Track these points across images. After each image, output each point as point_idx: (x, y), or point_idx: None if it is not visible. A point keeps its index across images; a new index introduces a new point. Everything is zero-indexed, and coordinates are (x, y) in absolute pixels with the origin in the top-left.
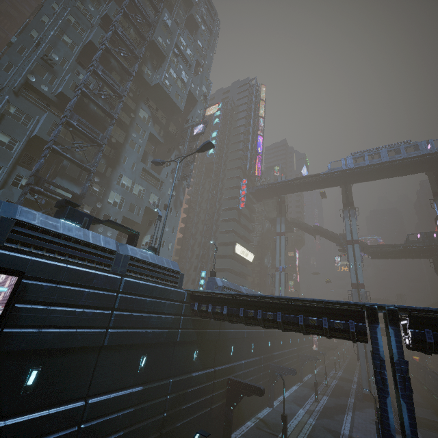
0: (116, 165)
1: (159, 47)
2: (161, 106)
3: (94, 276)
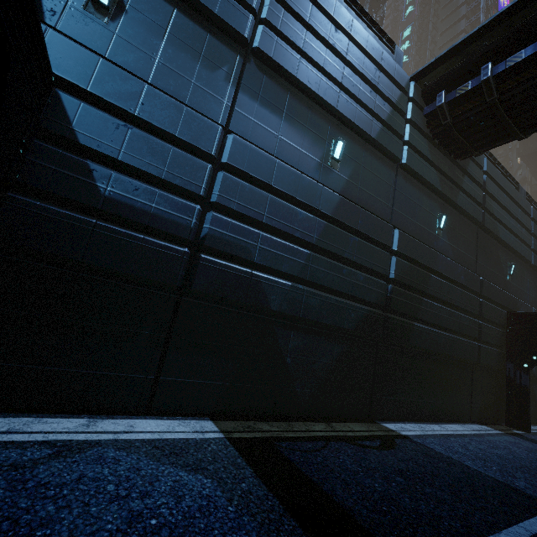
0: None
1: None
2: None
3: None
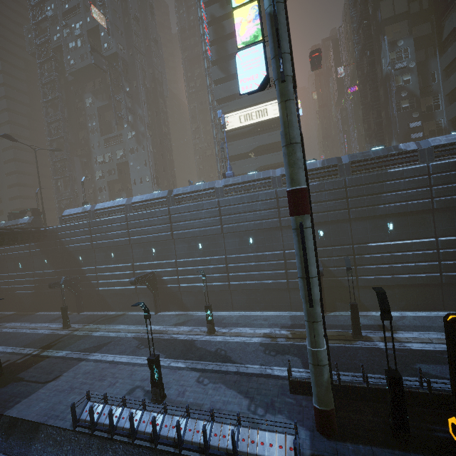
0: (91, 155)
1: (57, 46)
2: (93, 76)
3: None
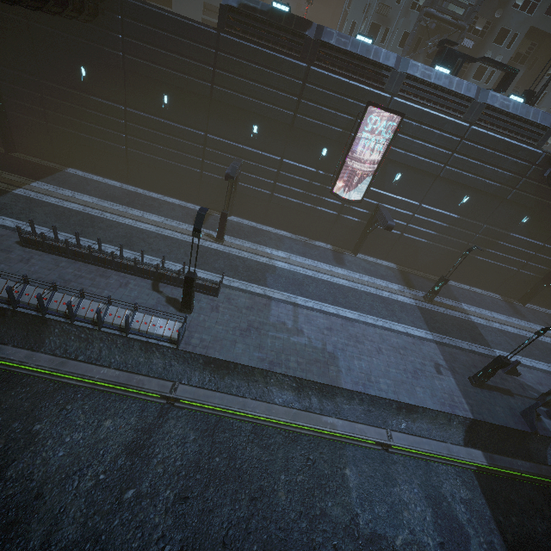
0: None
1: None
2: None
3: (447, 121)
